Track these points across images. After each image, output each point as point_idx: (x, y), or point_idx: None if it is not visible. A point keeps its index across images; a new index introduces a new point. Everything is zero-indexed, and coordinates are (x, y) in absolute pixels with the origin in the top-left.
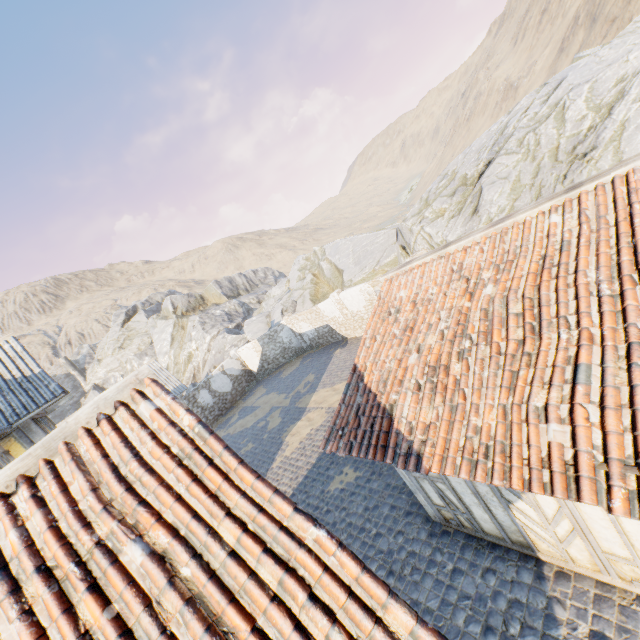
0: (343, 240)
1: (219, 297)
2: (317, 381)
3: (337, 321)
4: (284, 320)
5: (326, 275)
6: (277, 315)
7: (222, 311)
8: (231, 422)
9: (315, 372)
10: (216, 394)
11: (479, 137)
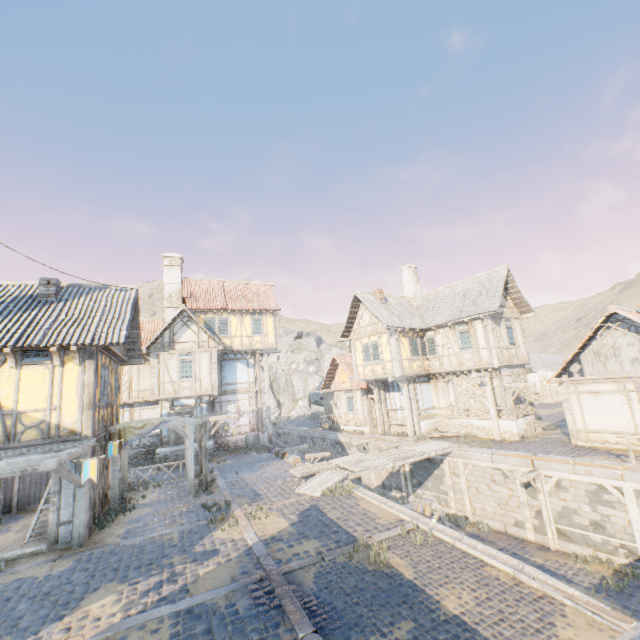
0: None
1: None
2: None
3: (532, 389)
4: None
5: None
6: None
7: None
8: None
9: None
10: None
11: None
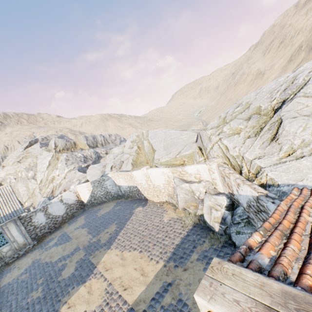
0: (160, 131)
1: (84, 145)
2: (115, 236)
3: (143, 186)
4: (110, 174)
5: (145, 150)
6: (108, 168)
7: (82, 154)
8: (49, 245)
9: (117, 223)
10: (50, 216)
11: (268, 83)
